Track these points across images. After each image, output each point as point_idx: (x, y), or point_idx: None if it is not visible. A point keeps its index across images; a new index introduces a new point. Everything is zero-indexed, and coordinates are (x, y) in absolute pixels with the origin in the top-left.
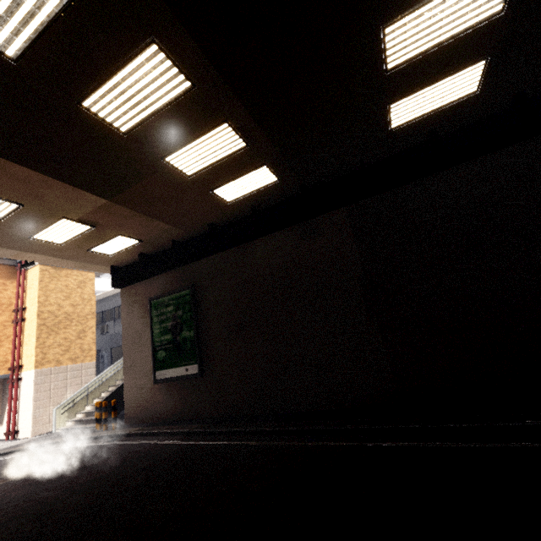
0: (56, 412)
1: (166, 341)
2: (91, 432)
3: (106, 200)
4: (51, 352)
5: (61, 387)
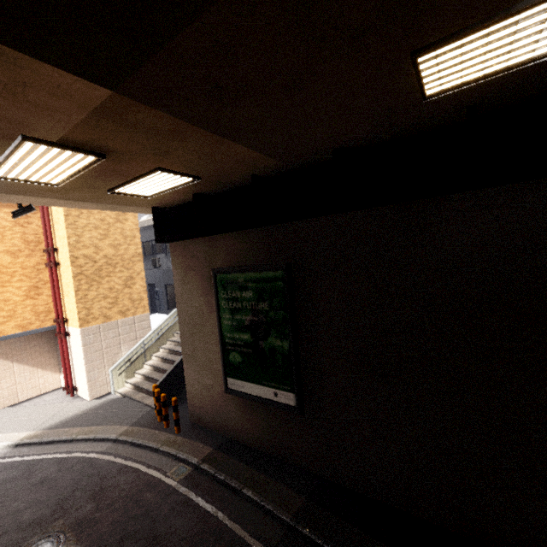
0: (112, 373)
1: (241, 341)
2: (151, 425)
3: (108, 89)
4: (95, 307)
5: (114, 345)
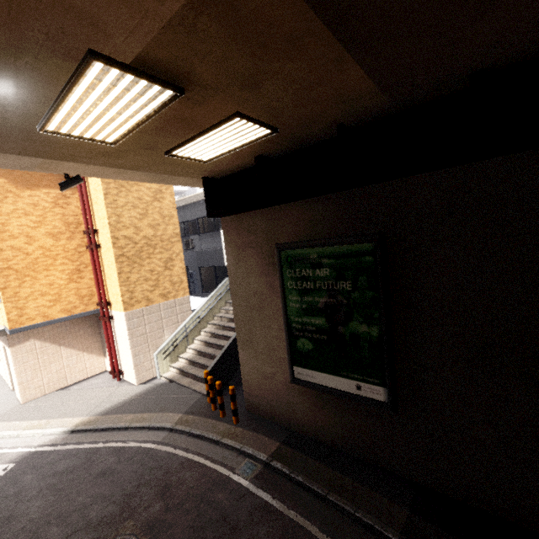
0: (157, 357)
1: (313, 326)
2: (205, 413)
3: None
4: (138, 290)
5: (157, 329)
